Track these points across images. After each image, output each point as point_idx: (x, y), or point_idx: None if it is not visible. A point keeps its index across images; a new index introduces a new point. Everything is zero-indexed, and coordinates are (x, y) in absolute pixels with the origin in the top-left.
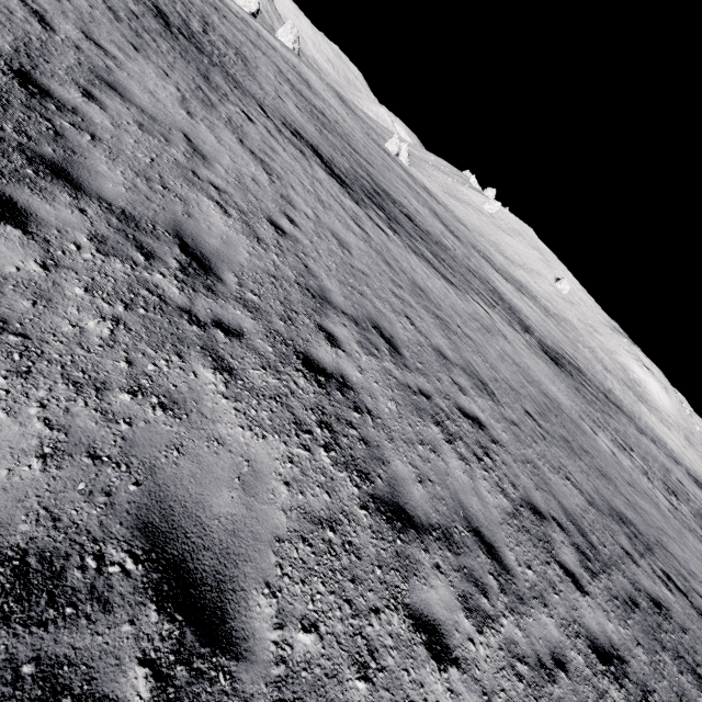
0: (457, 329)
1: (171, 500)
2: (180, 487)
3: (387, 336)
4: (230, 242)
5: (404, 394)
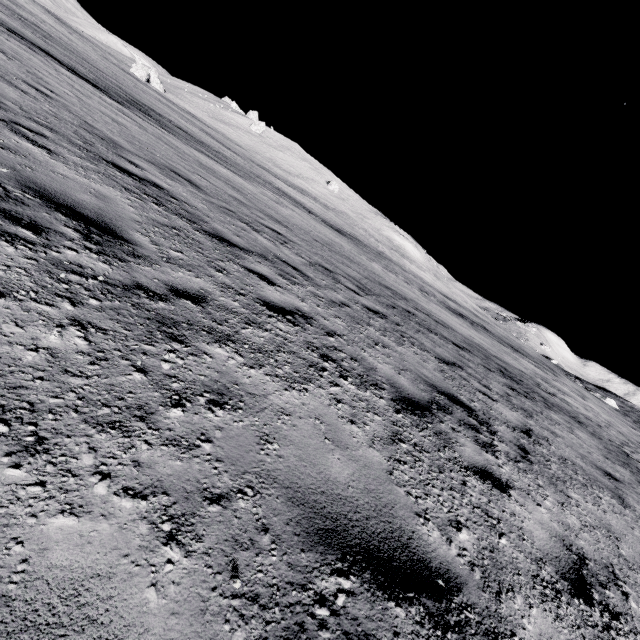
0: (249, 195)
1: (41, 185)
2: (44, 182)
3: (186, 178)
4: None
5: (211, 205)
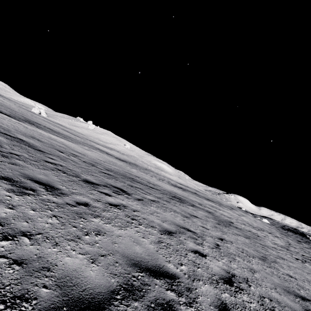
0: (71, 146)
1: None
2: None
3: (37, 139)
4: None
5: (44, 145)
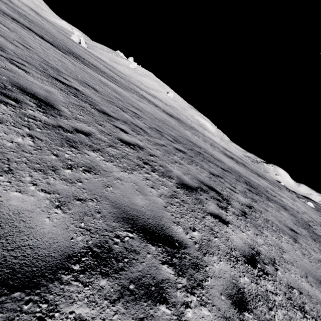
0: (124, 96)
1: (21, 85)
2: (22, 84)
3: (92, 87)
4: (2, 42)
5: (103, 99)
